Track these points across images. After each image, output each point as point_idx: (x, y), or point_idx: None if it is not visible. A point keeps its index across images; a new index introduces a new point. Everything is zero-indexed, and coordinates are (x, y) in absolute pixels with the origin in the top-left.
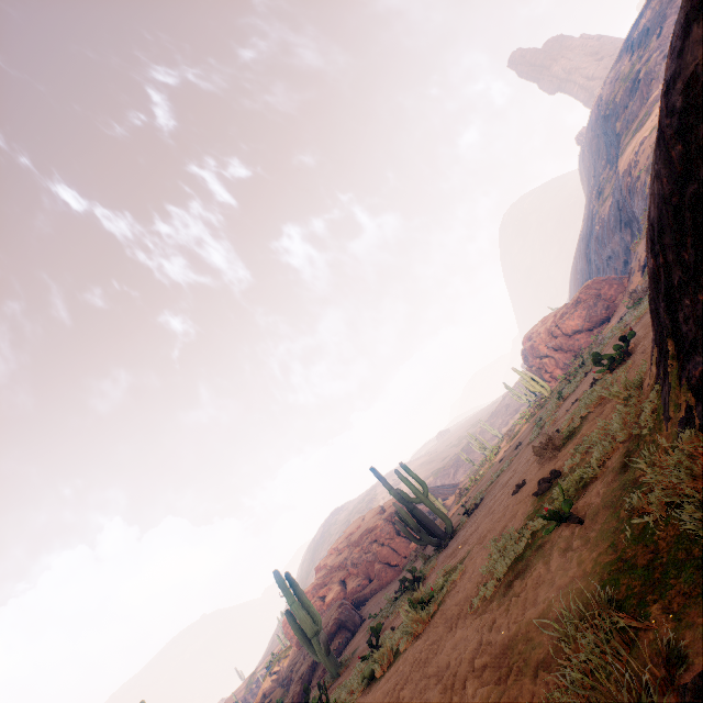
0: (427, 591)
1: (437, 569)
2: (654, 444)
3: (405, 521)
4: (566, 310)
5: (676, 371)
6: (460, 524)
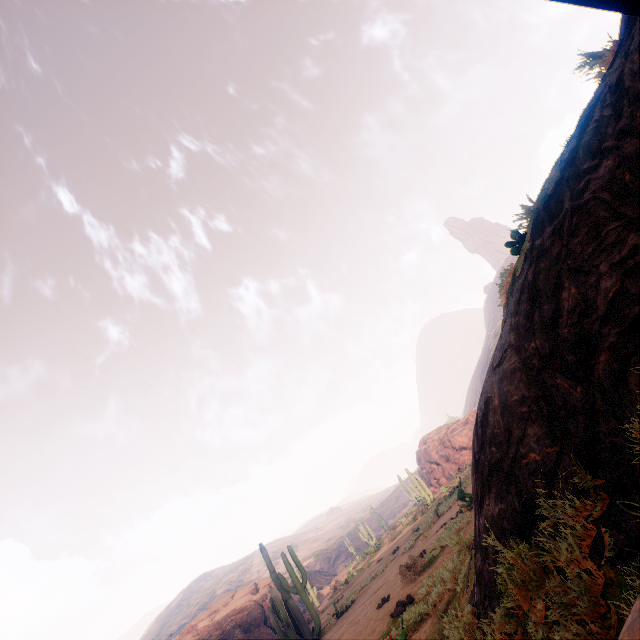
0: None
1: None
2: (459, 602)
3: (278, 611)
4: (457, 426)
5: (473, 555)
6: (328, 626)
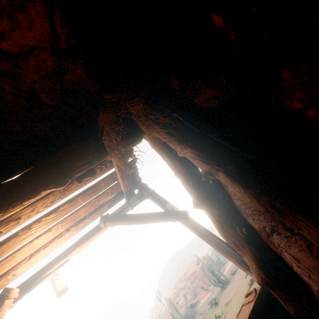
0: (220, 311)
1: (223, 299)
2: None
3: (210, 277)
4: None
5: None
6: (230, 279)
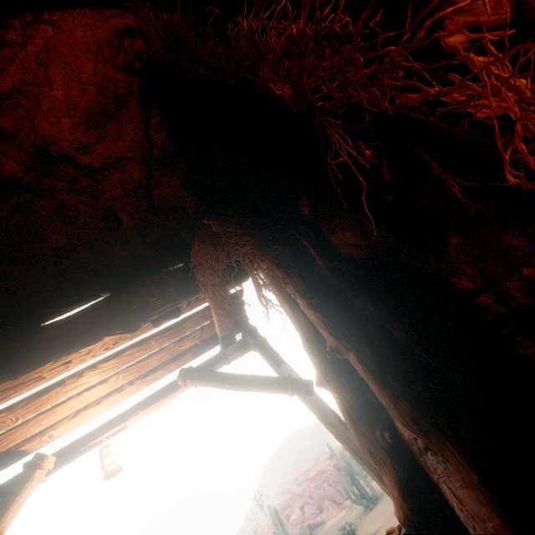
0: None
1: (364, 528)
2: None
3: (347, 486)
4: None
5: None
6: (382, 495)
